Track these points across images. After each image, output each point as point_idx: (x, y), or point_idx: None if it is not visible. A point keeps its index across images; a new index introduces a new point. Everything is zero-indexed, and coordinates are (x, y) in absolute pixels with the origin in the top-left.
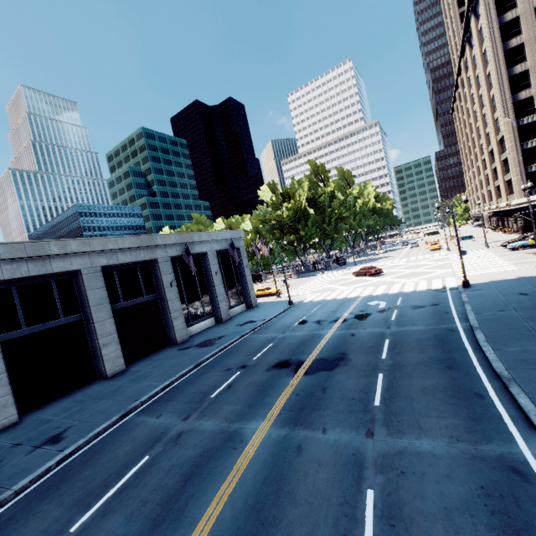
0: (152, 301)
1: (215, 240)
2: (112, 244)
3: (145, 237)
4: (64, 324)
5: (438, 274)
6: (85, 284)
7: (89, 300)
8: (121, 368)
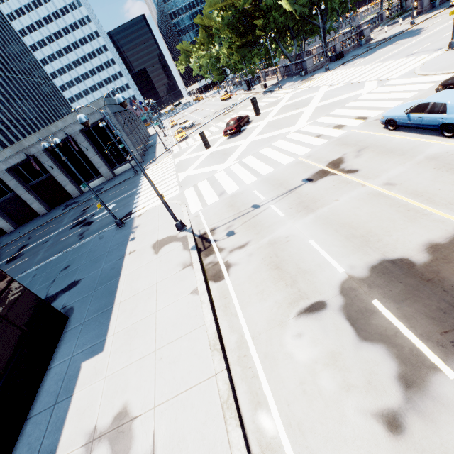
0: (51, 176)
1: (75, 122)
2: (1, 157)
3: (16, 145)
4: (13, 195)
5: (208, 172)
6: (3, 180)
7: (10, 187)
8: (45, 212)
